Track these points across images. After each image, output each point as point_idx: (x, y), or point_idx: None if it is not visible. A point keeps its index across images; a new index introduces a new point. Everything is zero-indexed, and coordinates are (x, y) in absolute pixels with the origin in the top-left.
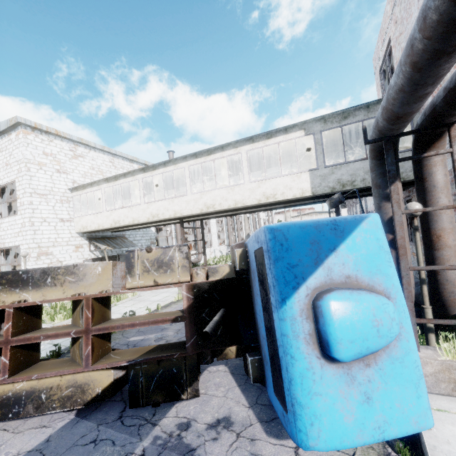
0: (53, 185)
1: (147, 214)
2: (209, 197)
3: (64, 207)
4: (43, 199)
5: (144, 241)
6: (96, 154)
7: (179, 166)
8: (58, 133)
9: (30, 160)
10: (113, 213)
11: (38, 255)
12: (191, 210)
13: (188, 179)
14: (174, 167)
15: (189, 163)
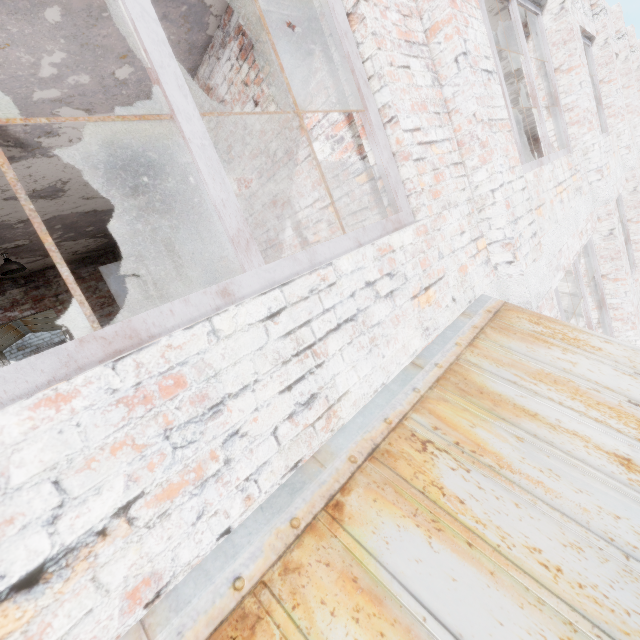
0: None
1: None
2: None
3: None
4: None
5: None
6: None
7: None
8: None
9: None
10: None
11: None
12: None
13: None
14: None
15: None
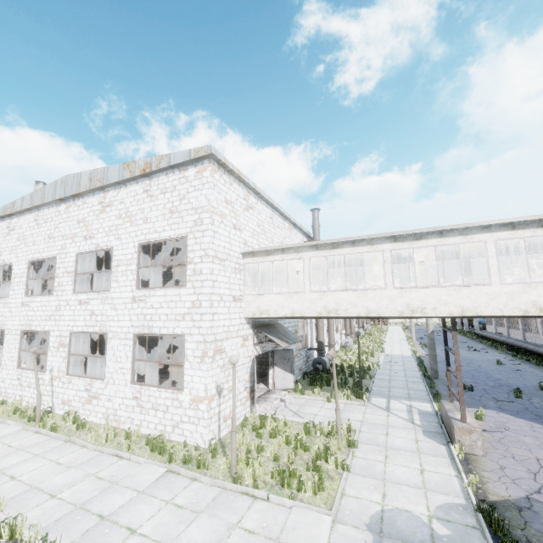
0: (230, 246)
1: (398, 305)
2: (542, 293)
3: (236, 279)
4: (221, 267)
5: (290, 329)
6: (261, 207)
7: (474, 238)
8: (240, 174)
9: (215, 209)
10: (325, 296)
11: (213, 353)
12: (500, 309)
13: (494, 259)
14: (461, 239)
15: (497, 236)
